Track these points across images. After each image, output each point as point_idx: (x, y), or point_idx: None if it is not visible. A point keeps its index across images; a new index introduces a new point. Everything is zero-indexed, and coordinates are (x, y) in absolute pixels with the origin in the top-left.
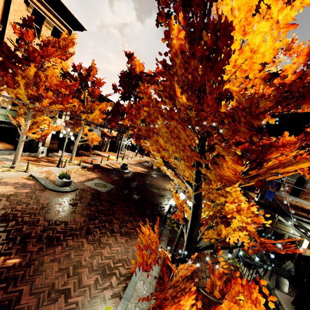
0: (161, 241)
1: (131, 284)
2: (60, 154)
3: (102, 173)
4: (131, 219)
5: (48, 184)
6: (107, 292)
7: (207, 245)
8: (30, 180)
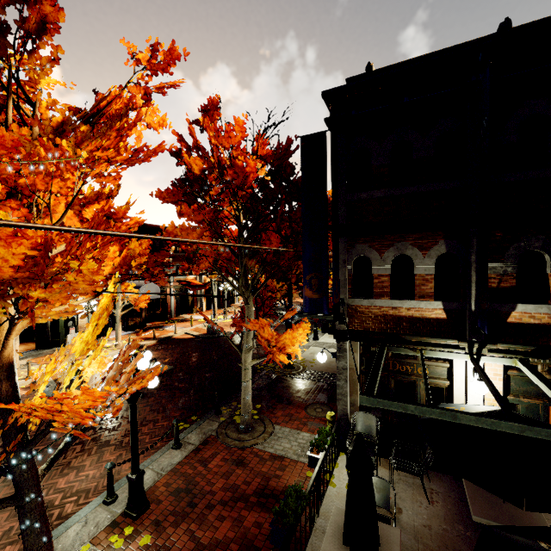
0: (184, 447)
1: (58, 530)
2: (110, 337)
3: (166, 349)
4: (158, 418)
5: (49, 390)
6: (12, 548)
7: (26, 437)
8: (29, 389)
